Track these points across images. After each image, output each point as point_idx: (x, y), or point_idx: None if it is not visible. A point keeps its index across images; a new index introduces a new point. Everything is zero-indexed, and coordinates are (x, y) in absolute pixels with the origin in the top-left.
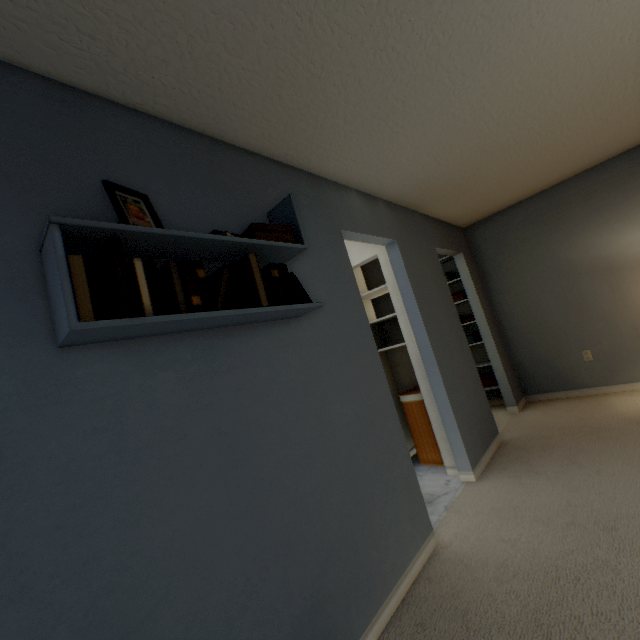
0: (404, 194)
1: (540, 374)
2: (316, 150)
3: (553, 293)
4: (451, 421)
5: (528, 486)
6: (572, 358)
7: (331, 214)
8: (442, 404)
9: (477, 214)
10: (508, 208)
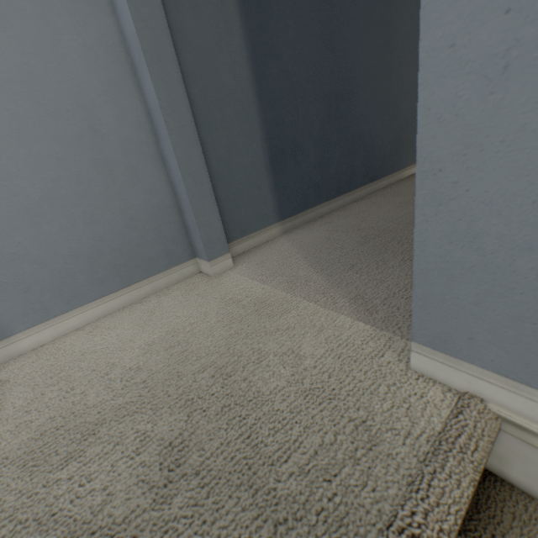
0: None
1: None
2: None
3: None
4: None
5: None
6: None
7: None
8: None
9: None
10: None
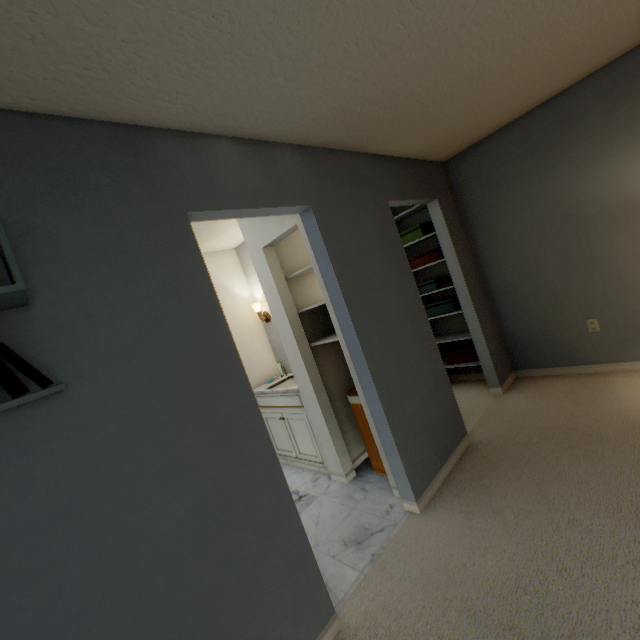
0: (322, 132)
1: (534, 346)
2: (87, 84)
3: (555, 246)
4: (391, 443)
5: (477, 536)
6: (574, 328)
7: (166, 189)
8: (380, 423)
9: (457, 143)
10: (501, 130)
